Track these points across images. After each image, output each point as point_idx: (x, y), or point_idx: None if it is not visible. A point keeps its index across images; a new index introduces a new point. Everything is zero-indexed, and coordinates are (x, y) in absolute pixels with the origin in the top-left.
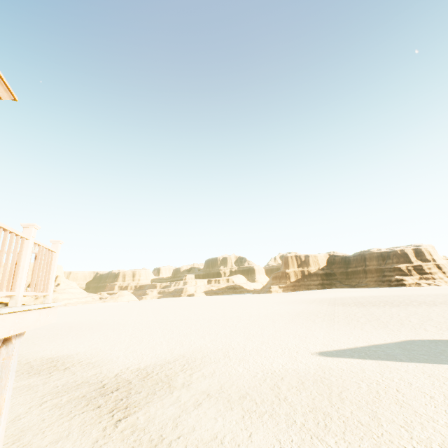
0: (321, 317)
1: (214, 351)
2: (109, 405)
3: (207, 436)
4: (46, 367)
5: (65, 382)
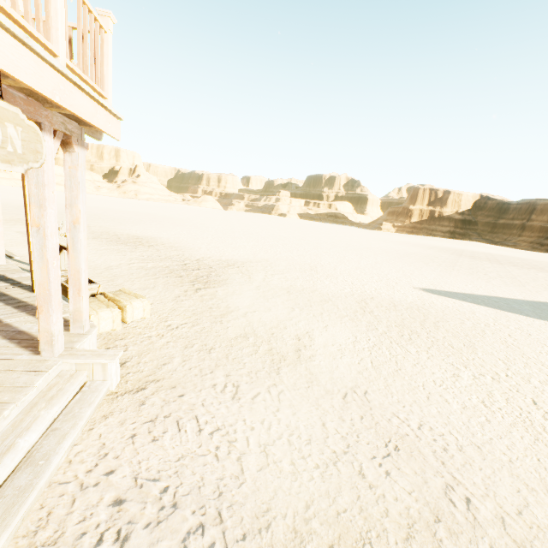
0: (438, 262)
1: (301, 263)
2: (190, 278)
3: (282, 317)
4: (132, 241)
5: (150, 255)
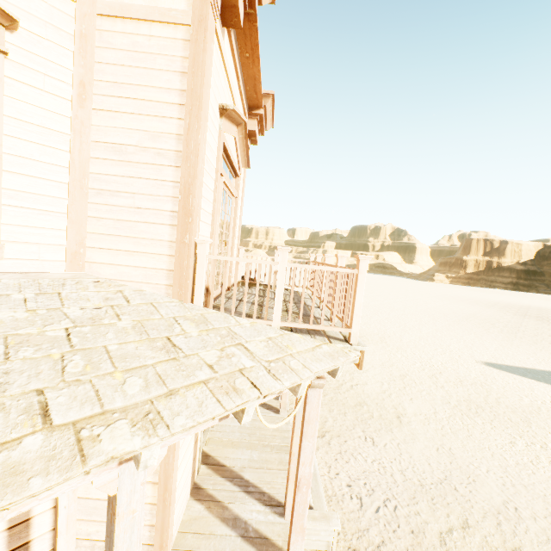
0: (499, 327)
1: (370, 334)
2: None
3: (377, 390)
4: None
5: None
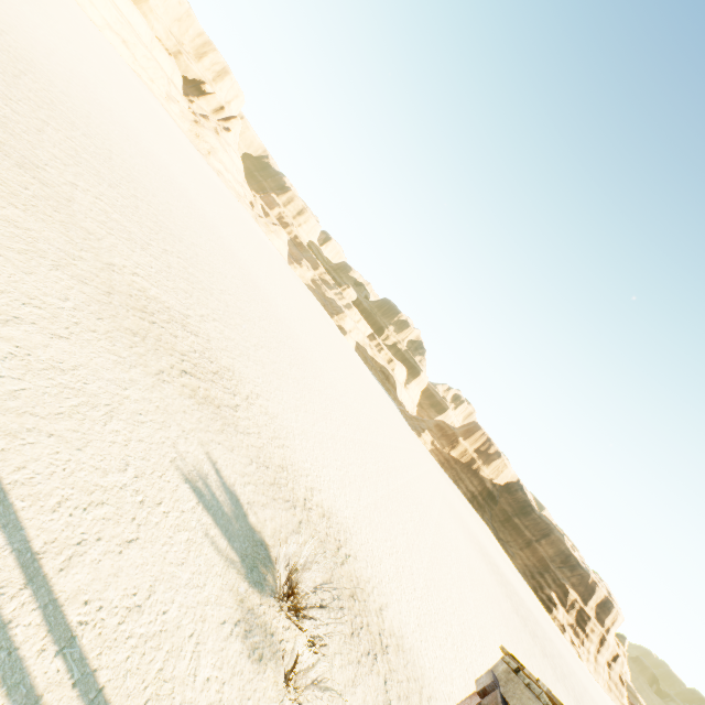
0: None
1: None
2: None
3: None
4: (349, 592)
5: None
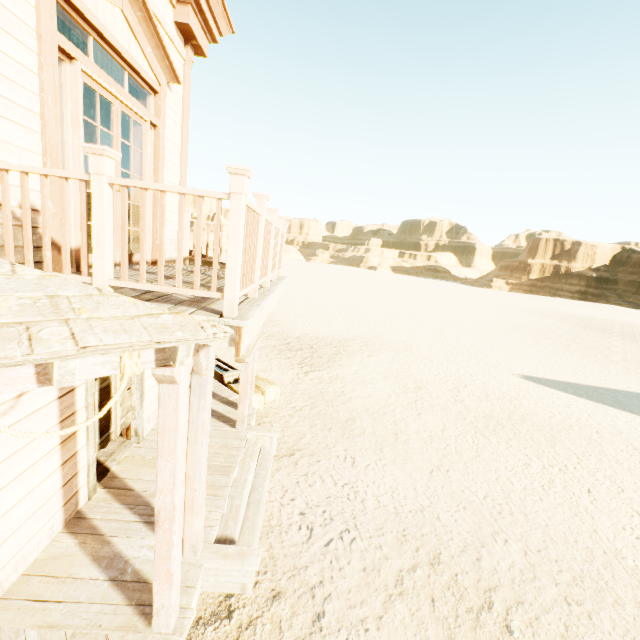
0: (552, 339)
1: (395, 341)
2: (297, 359)
3: (381, 403)
4: None
5: None
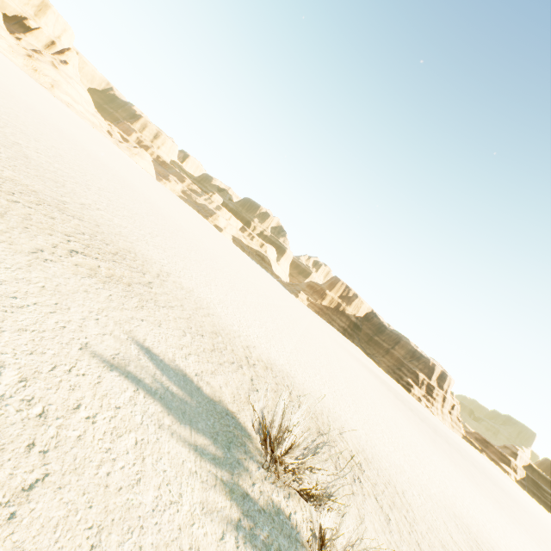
0: (435, 444)
1: (474, 522)
2: None
3: None
4: (315, 429)
5: None
